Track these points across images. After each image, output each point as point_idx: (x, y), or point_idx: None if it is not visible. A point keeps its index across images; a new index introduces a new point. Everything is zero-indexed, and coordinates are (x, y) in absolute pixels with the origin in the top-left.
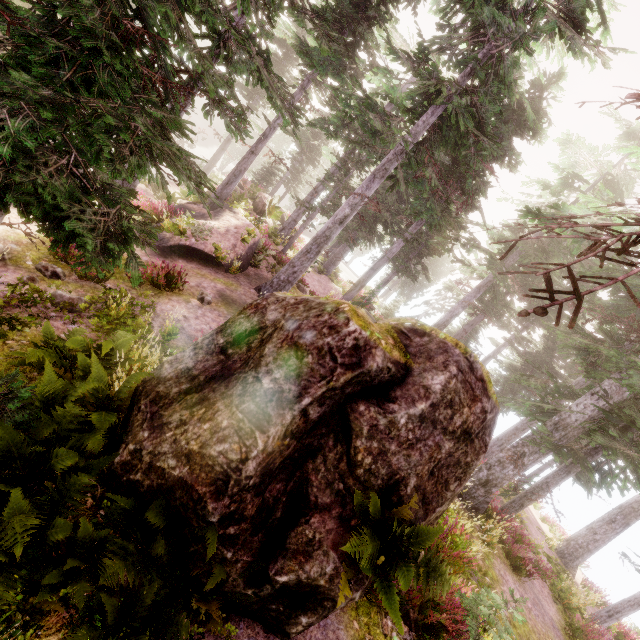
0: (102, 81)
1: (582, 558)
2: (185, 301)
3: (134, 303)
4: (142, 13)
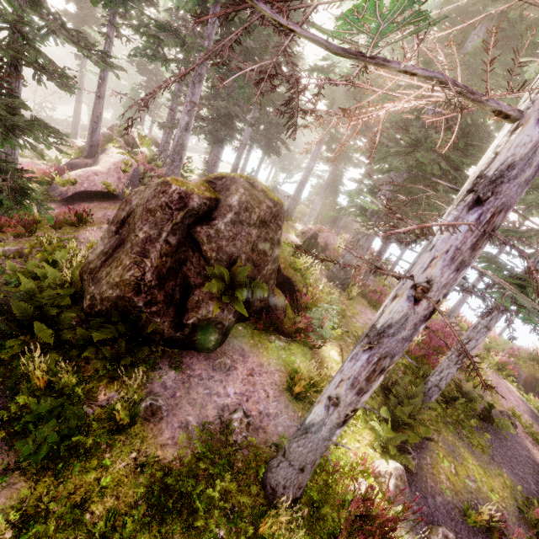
0: None
1: None
2: (98, 228)
3: (62, 240)
4: None
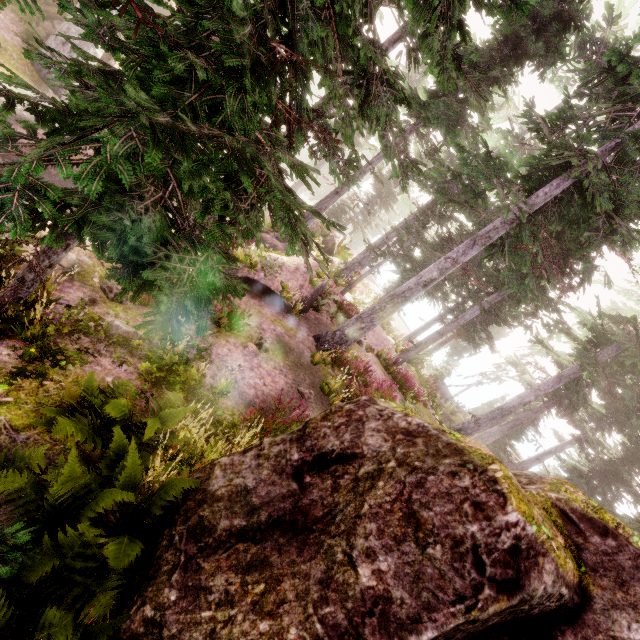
0: (231, 111)
1: None
2: (242, 345)
3: (190, 342)
4: (292, 39)
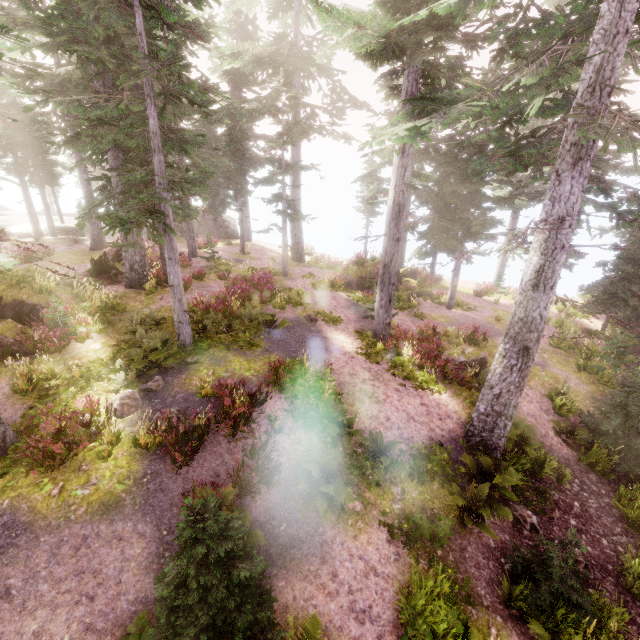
0: None
1: (299, 250)
2: None
3: None
4: None
